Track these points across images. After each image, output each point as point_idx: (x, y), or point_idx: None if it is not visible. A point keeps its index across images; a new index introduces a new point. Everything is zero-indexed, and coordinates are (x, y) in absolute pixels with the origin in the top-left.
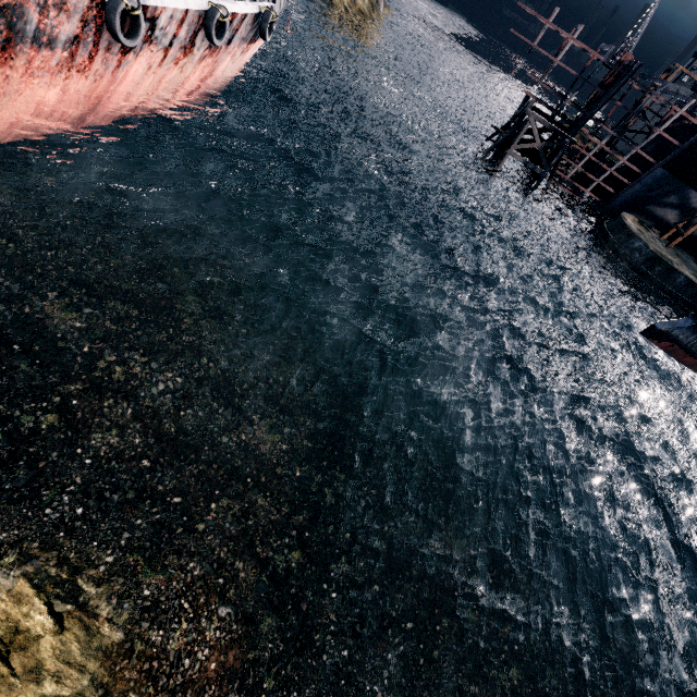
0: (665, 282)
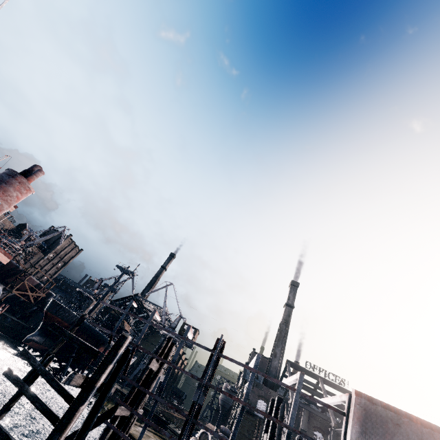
0: (5, 322)
